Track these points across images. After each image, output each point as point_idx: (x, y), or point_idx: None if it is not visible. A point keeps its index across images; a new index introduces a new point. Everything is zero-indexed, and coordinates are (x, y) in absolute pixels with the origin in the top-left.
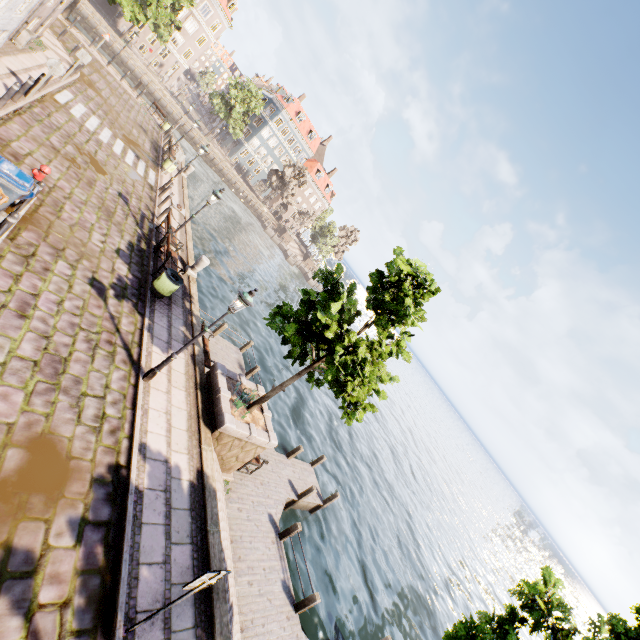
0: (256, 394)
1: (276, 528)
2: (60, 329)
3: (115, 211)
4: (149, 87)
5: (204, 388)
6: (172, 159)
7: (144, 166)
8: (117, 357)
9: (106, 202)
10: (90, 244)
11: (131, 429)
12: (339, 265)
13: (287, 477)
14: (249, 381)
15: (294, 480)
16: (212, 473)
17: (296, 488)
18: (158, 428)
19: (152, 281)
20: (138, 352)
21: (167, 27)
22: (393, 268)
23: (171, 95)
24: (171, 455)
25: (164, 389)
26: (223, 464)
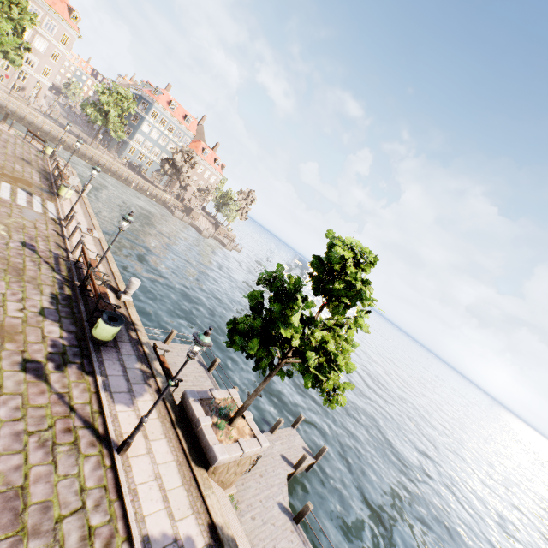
0: (231, 400)
1: (289, 514)
2: (3, 451)
3: (24, 266)
4: (18, 113)
5: (181, 422)
6: (66, 184)
7: (39, 201)
8: (81, 443)
9: (11, 260)
10: (7, 320)
11: (126, 526)
12: (278, 265)
13: (279, 453)
14: (220, 390)
15: (285, 452)
16: (223, 519)
17: (289, 459)
18: (153, 504)
19: (90, 328)
20: (102, 422)
21: (16, 51)
22: (334, 256)
23: (43, 115)
24: (177, 528)
25: (144, 450)
26: (224, 484)
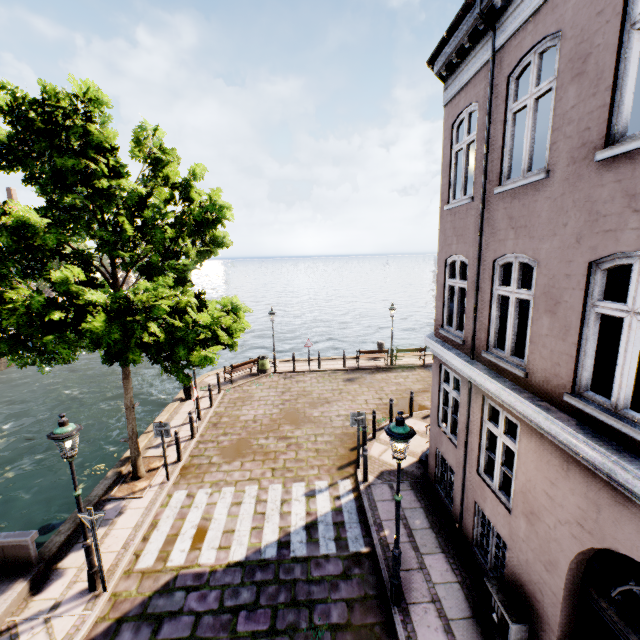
0: None
1: None
2: None
3: None
4: None
5: None
6: None
7: None
8: None
9: None
10: None
11: None
12: None
13: None
14: None
15: None
16: None
17: None
18: None
19: None
20: None
21: None
22: None
23: None
24: None
25: None
26: None
